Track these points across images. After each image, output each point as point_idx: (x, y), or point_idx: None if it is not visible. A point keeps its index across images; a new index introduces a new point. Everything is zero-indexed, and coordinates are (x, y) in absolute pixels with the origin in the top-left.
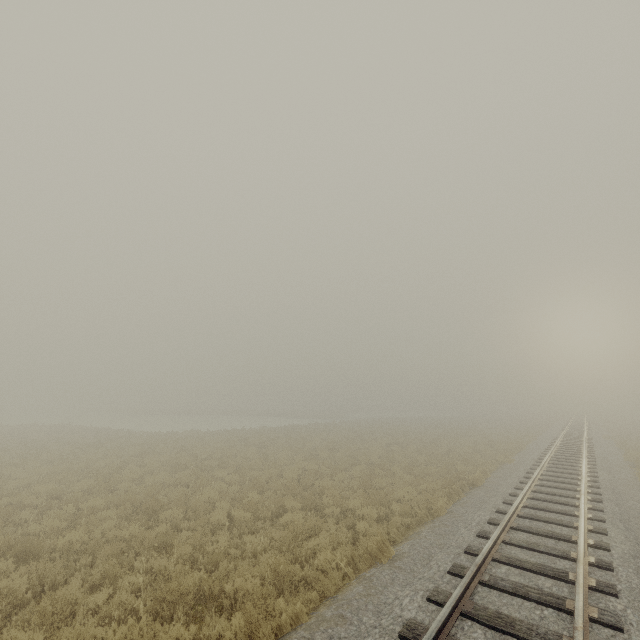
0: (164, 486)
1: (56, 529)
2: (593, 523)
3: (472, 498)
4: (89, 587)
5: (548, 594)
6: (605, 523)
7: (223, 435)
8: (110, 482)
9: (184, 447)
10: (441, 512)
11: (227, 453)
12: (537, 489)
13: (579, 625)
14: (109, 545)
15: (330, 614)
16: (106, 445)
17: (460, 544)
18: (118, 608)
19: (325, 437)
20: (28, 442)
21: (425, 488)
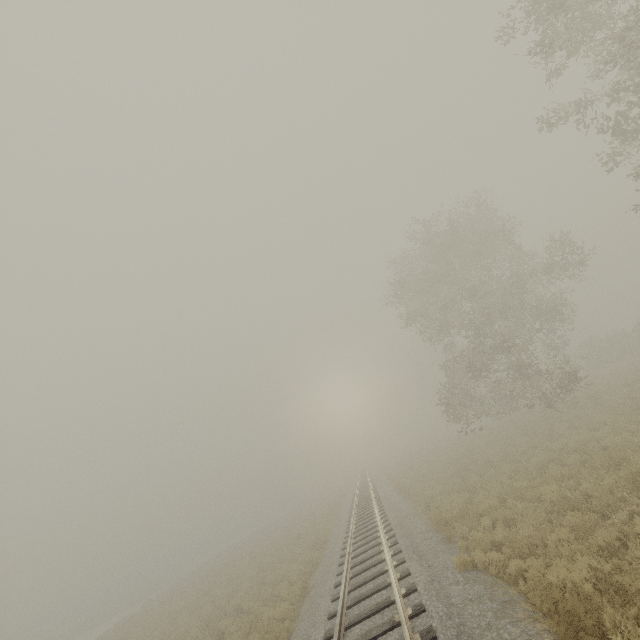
0: None
1: None
2: (382, 515)
3: (330, 544)
4: None
5: (374, 543)
6: (386, 512)
7: None
8: None
9: None
10: (319, 560)
11: None
12: (357, 518)
13: (383, 539)
14: None
15: (303, 613)
16: None
17: (337, 557)
18: None
19: (183, 596)
20: None
21: (301, 560)
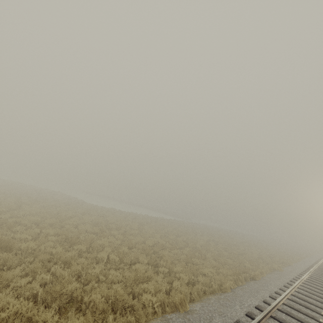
0: (87, 231)
1: (26, 239)
2: None
3: (250, 287)
4: (25, 273)
5: None
6: None
7: (125, 214)
8: (62, 223)
9: (104, 215)
10: (227, 290)
11: (123, 223)
12: (295, 294)
13: None
14: (44, 254)
15: None
16: (71, 205)
17: (233, 316)
18: (29, 290)
19: (175, 228)
20: (40, 196)
21: (222, 272)
